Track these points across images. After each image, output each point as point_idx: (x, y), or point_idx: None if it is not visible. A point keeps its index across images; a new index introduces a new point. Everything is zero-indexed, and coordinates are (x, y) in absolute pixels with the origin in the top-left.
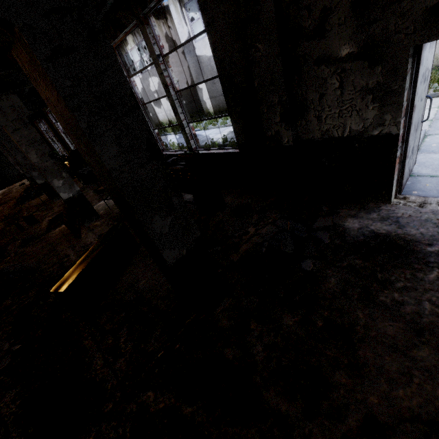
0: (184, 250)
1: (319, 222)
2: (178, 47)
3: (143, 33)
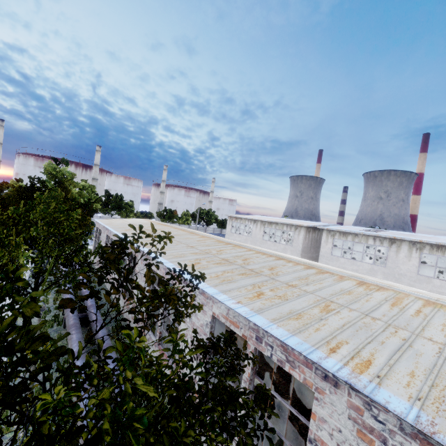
0: None
1: None
2: None
3: None
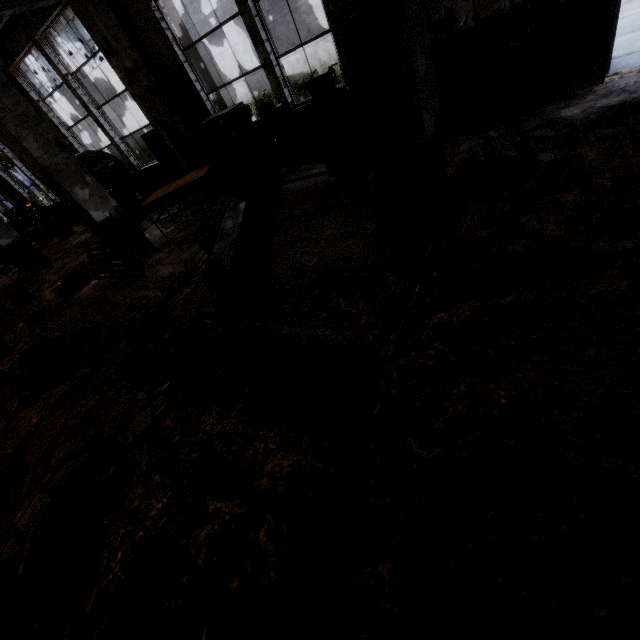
0: (432, 124)
1: (525, 126)
2: None
3: None
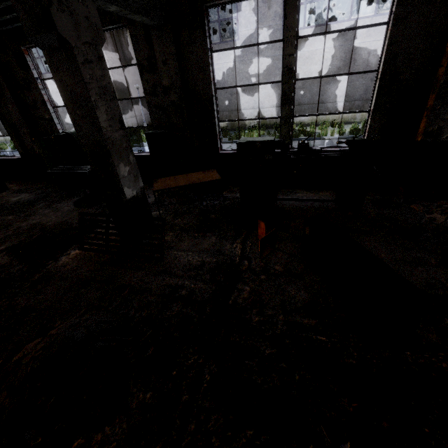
0: None
1: None
2: (332, 32)
3: (289, 4)
